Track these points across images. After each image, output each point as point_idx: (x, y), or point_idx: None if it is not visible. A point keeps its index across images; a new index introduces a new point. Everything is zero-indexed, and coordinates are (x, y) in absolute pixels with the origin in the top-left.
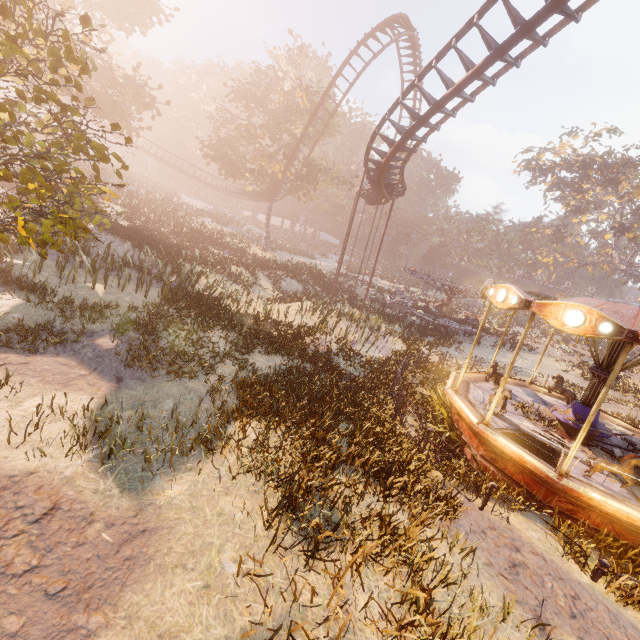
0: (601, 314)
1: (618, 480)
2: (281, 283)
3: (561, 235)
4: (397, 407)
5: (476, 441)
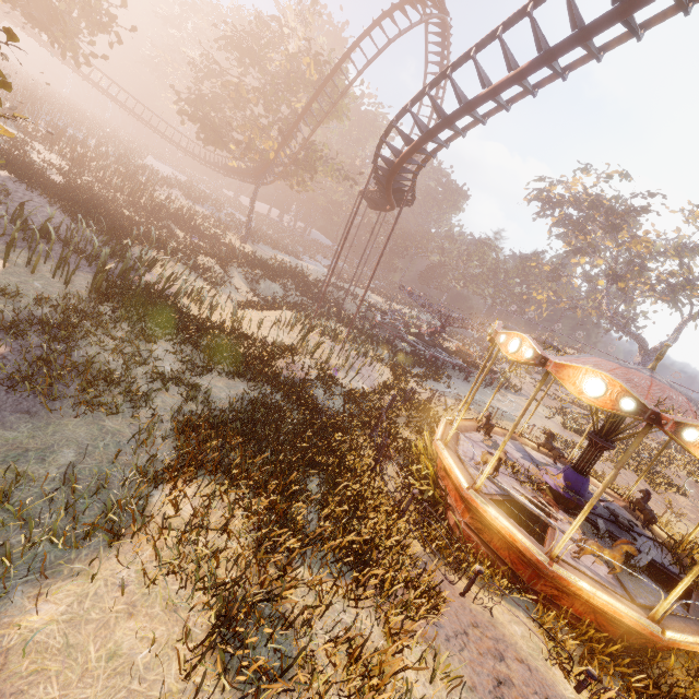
0: (625, 387)
1: (603, 561)
2: (259, 284)
3: (558, 274)
4: (378, 456)
5: (462, 506)
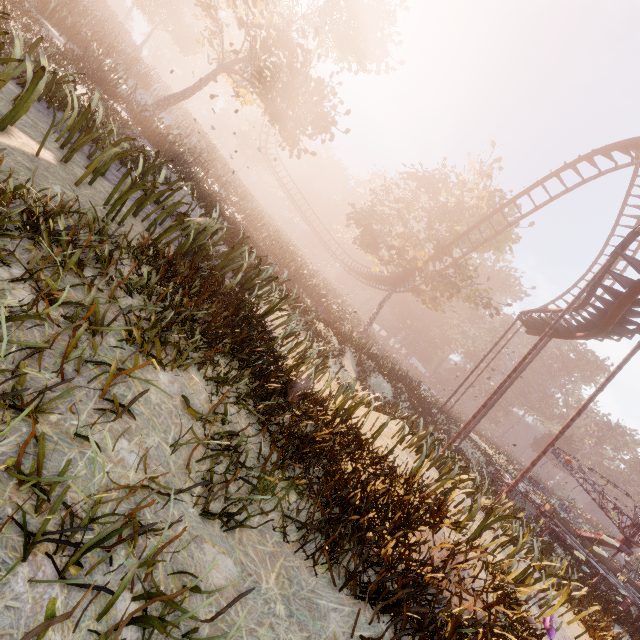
0: None
1: None
2: (369, 377)
3: None
4: None
5: None
